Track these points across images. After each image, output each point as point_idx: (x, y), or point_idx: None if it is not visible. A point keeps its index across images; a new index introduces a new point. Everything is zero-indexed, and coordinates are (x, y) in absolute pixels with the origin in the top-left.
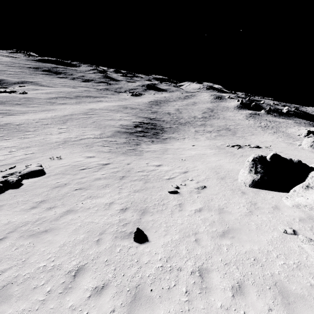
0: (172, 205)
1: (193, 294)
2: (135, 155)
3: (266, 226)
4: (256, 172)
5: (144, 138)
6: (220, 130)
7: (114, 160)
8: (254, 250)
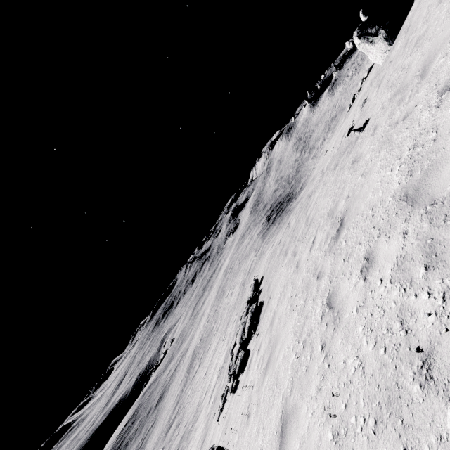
0: (360, 120)
1: (421, 43)
2: (297, 204)
3: (424, 2)
4: (376, 35)
5: (286, 208)
6: (328, 129)
7: (289, 220)
8: (429, 3)
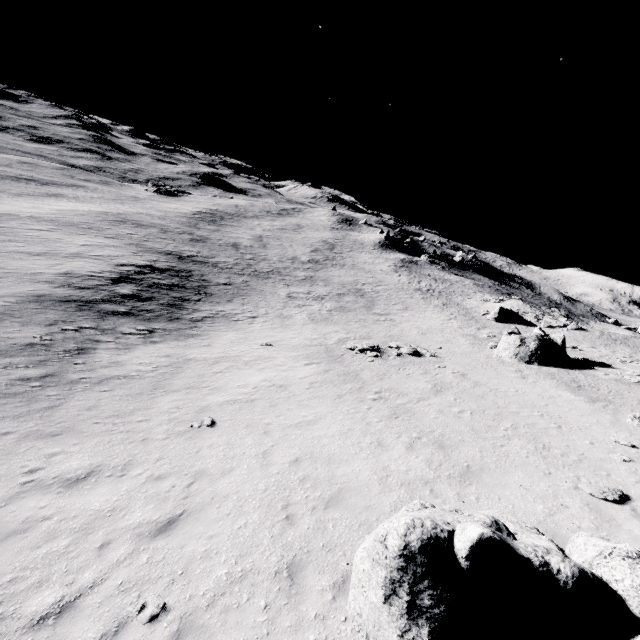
0: None
1: None
2: (20, 416)
3: None
4: (414, 611)
5: (129, 320)
6: (343, 294)
7: None
8: None
